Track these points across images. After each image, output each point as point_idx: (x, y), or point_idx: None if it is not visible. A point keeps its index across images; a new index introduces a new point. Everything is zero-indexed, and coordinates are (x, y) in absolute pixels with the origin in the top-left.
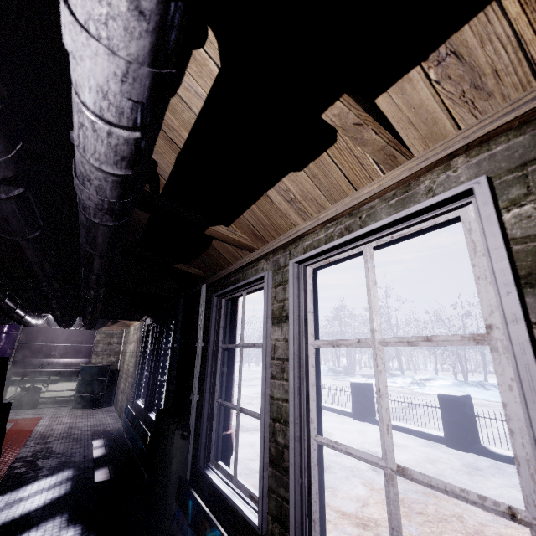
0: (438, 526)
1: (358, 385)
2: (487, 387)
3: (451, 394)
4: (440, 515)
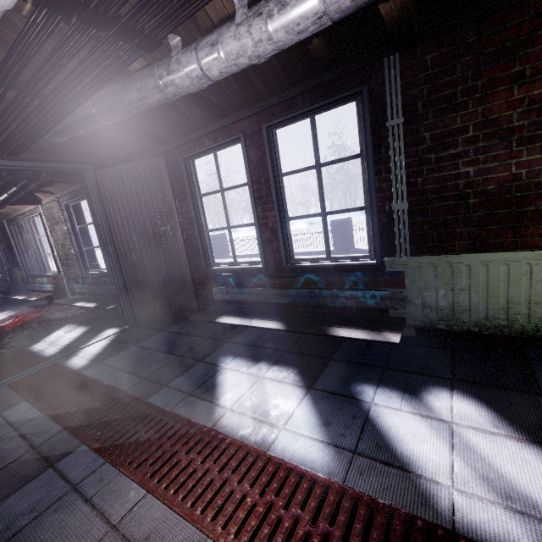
0: None
1: None
2: None
3: None
4: None
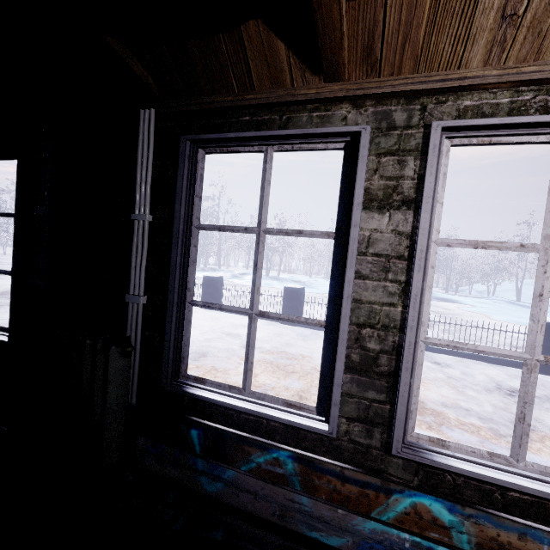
0: (308, 378)
1: (212, 279)
2: (282, 280)
3: (295, 286)
4: (305, 370)
